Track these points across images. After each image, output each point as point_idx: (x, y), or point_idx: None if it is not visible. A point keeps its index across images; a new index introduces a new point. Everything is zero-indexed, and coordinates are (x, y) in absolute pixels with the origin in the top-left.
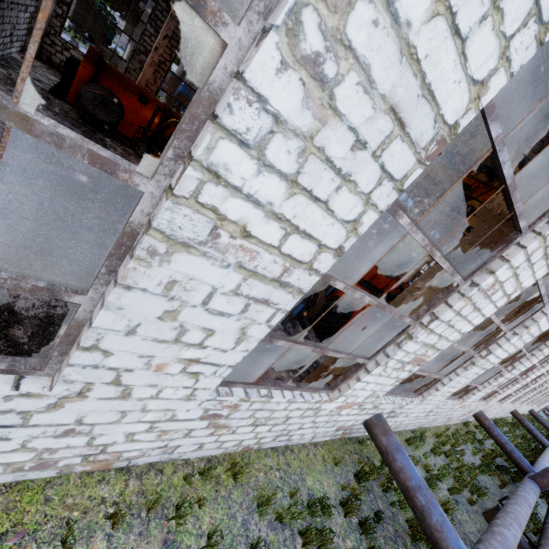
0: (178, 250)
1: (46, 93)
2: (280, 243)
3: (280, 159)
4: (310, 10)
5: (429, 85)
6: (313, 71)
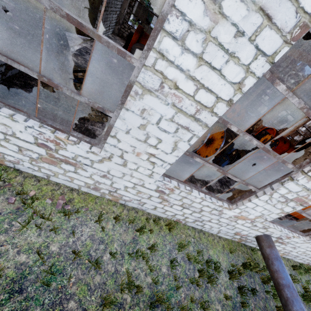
0: (146, 93)
1: None
2: (194, 94)
3: (192, 45)
4: None
5: None
6: None
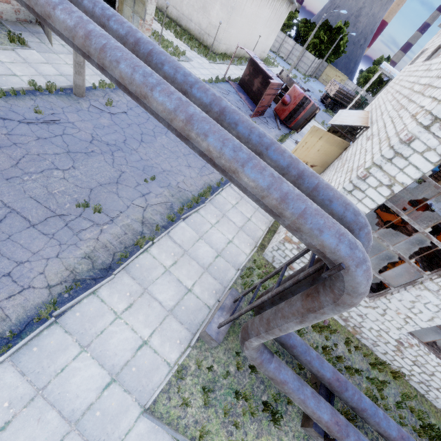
0: (426, 290)
1: None
2: None
3: None
4: None
5: None
6: None
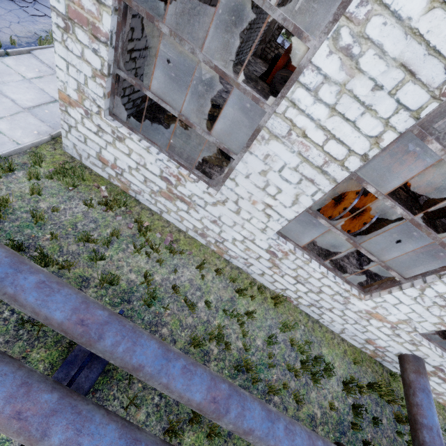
0: (273, 138)
1: (257, 78)
2: (323, 144)
3: (326, 96)
4: (344, 28)
5: (434, 47)
6: (346, 53)
